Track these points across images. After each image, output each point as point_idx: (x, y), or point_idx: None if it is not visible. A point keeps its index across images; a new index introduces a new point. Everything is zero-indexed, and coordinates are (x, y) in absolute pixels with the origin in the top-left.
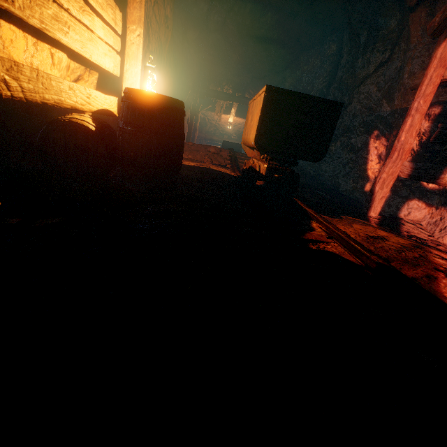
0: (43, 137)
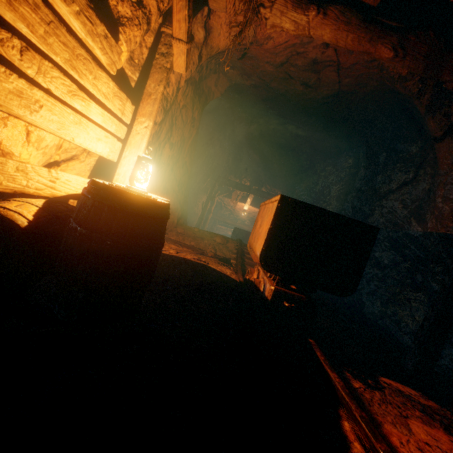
0: None
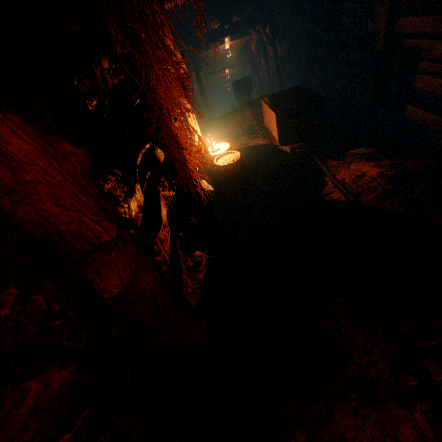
0: None
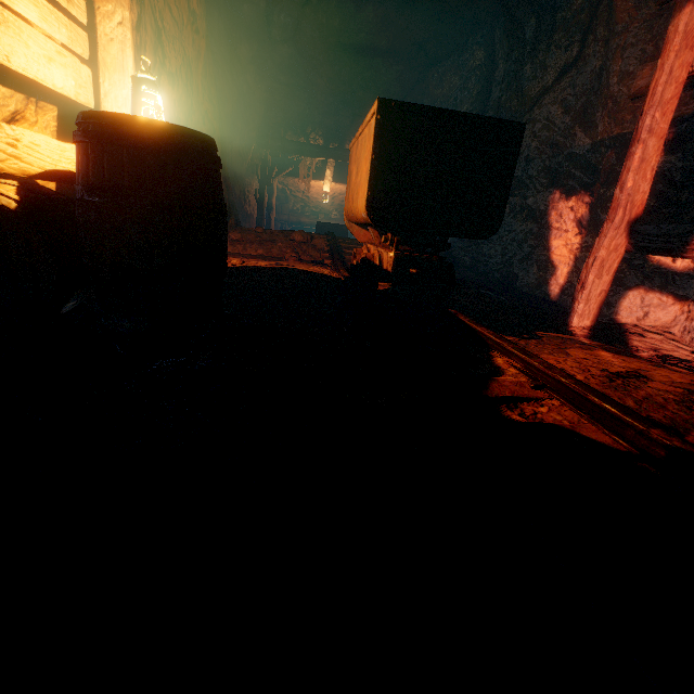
0: None
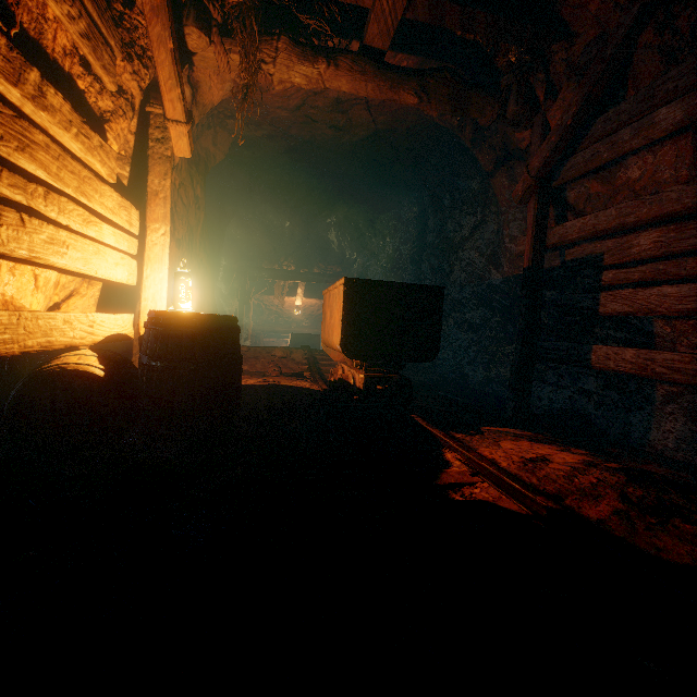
0: (17, 400)
